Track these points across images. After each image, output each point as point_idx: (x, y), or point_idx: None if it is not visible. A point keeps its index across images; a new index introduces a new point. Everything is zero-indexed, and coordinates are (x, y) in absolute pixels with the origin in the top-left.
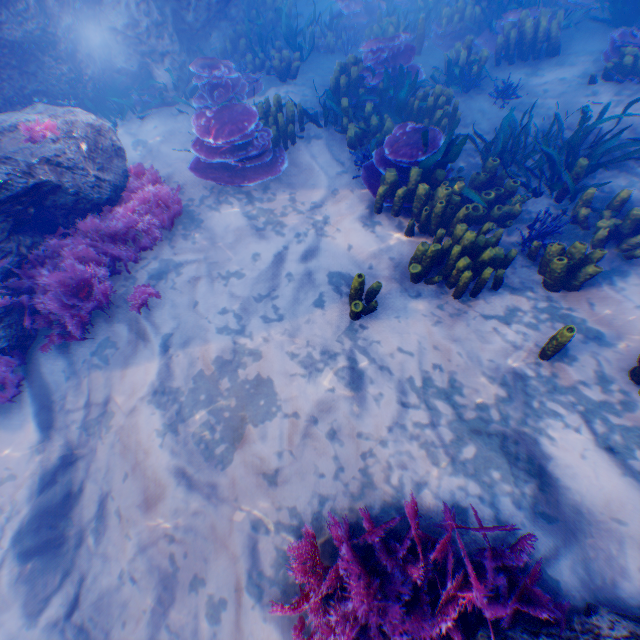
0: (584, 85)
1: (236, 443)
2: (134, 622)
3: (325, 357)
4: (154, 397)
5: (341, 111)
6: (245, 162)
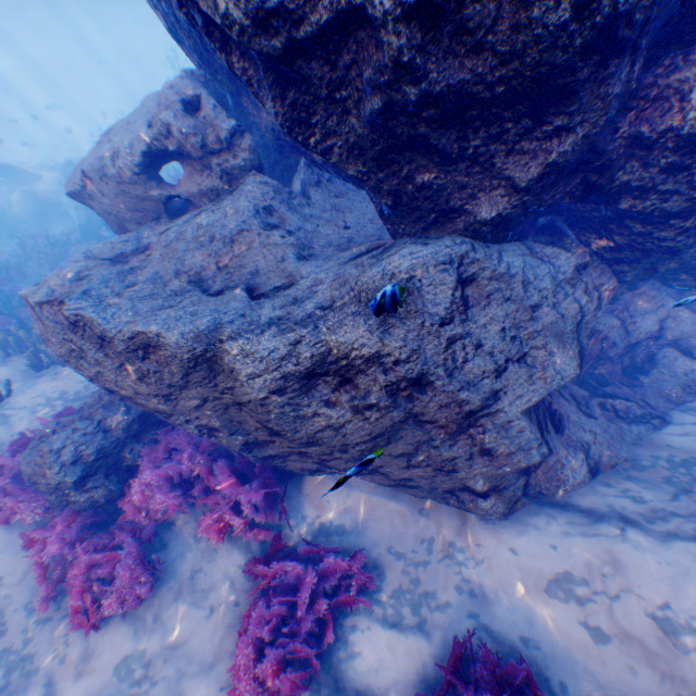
0: None
1: None
2: None
3: None
4: None
5: None
6: None
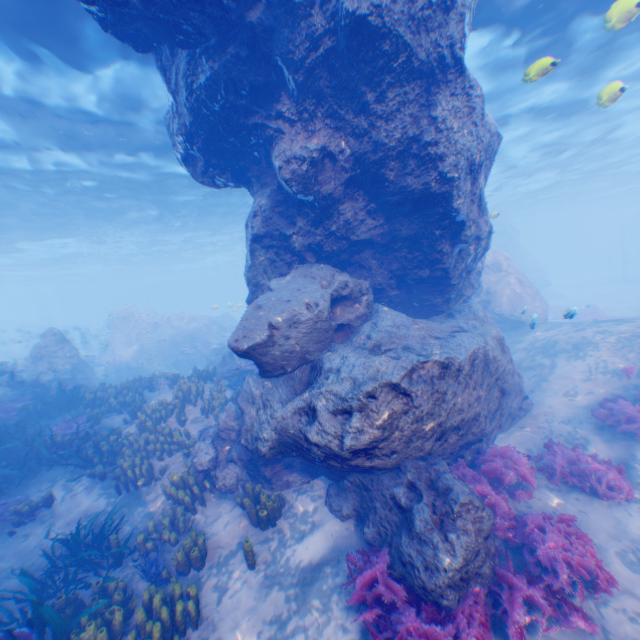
0: (9, 538)
1: None
2: None
3: None
4: None
5: None
6: None
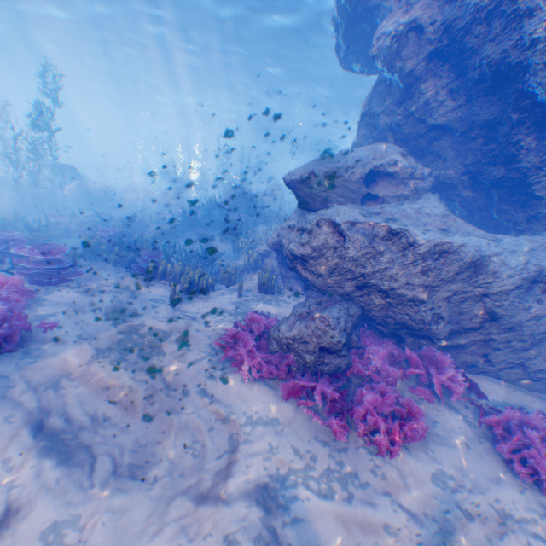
0: (195, 243)
1: (162, 347)
2: (167, 425)
3: (174, 316)
4: (97, 354)
5: (103, 251)
6: (60, 270)
